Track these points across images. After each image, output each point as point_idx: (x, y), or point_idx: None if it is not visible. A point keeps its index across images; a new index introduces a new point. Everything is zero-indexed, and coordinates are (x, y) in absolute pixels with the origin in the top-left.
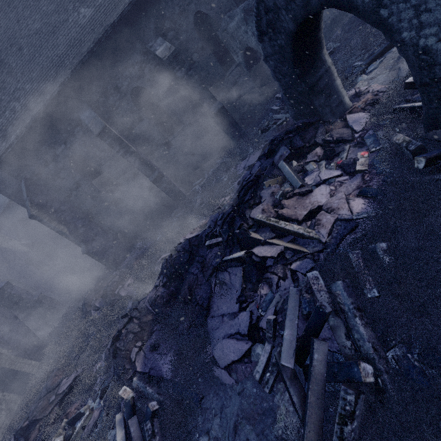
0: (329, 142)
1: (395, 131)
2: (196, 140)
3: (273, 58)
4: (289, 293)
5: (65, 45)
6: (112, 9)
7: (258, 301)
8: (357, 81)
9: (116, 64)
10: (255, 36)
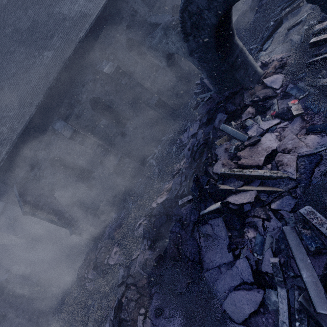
0: (257, 102)
1: (318, 77)
2: (143, 127)
3: (197, 51)
4: (284, 233)
5: (35, 79)
6: (67, 48)
7: (248, 246)
8: (258, 57)
9: (76, 84)
10: (175, 43)
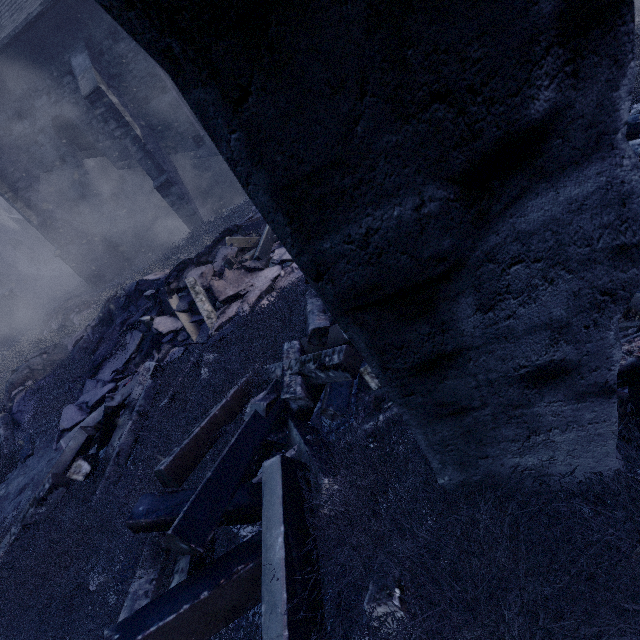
0: None
1: None
2: None
3: None
4: (135, 378)
5: None
6: None
7: (133, 377)
8: None
9: None
10: None
